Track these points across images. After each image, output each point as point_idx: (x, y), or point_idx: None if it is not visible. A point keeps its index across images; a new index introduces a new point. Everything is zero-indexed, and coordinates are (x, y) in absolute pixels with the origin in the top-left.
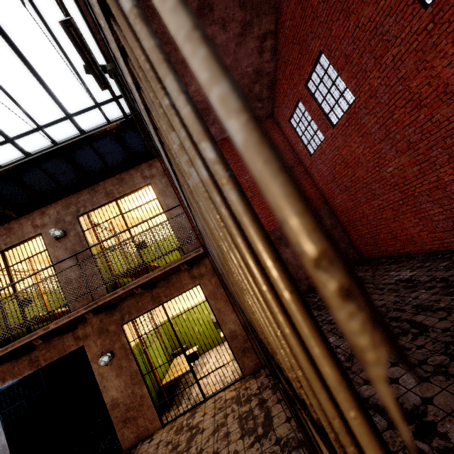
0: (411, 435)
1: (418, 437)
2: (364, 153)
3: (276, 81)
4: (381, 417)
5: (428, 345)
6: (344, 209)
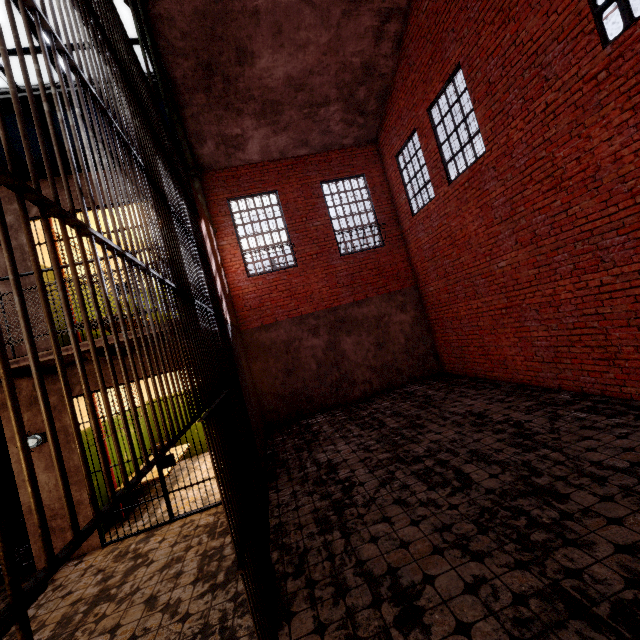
0: (392, 620)
1: (397, 624)
2: (478, 232)
3: (391, 91)
4: (369, 590)
5: (463, 507)
6: (436, 301)
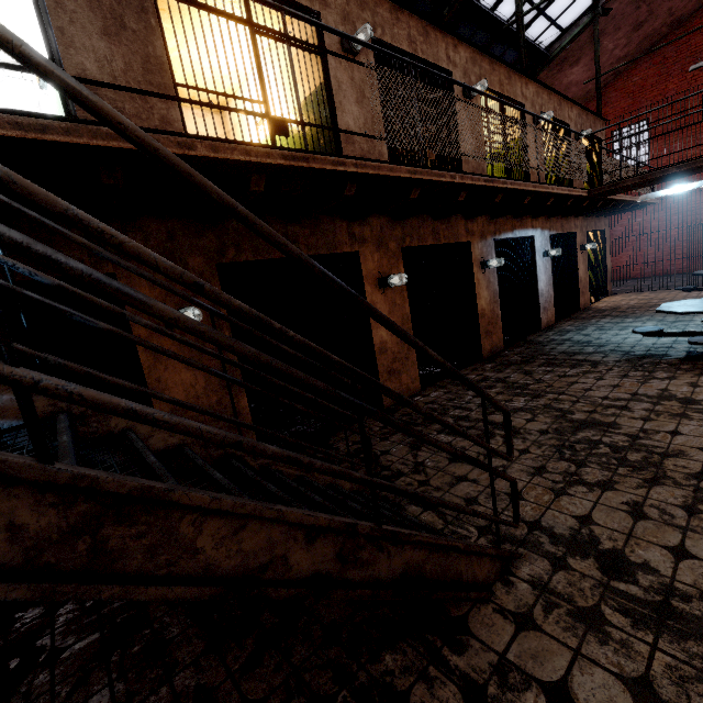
0: None
1: None
2: None
3: None
4: None
5: None
6: None
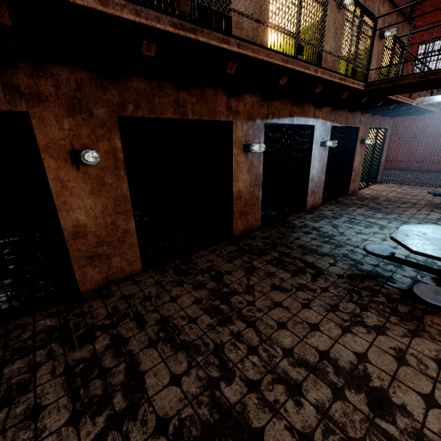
0: None
1: None
2: None
3: None
4: None
5: None
6: None
